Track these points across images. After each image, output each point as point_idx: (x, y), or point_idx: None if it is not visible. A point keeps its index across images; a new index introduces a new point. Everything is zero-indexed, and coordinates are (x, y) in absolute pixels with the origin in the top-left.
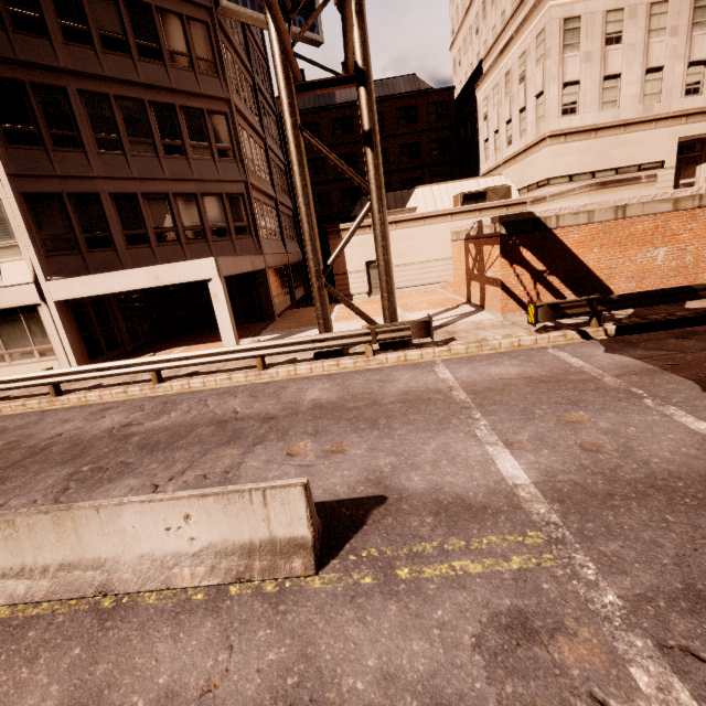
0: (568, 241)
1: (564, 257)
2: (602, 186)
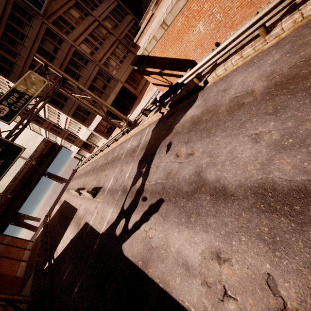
0: (157, 54)
1: (162, 61)
2: (157, 5)
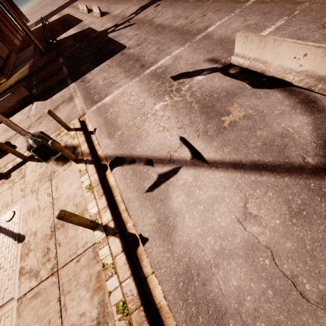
0: None
1: None
2: None
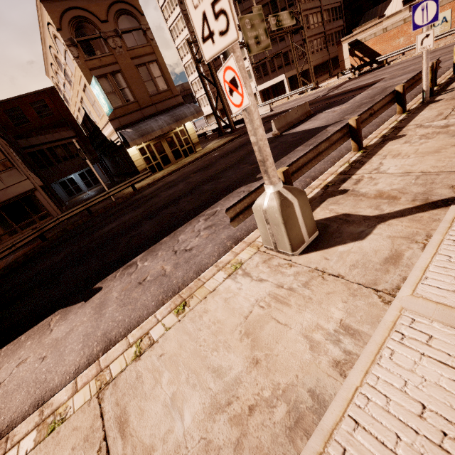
0: (369, 45)
1: (368, 51)
2: (388, 18)
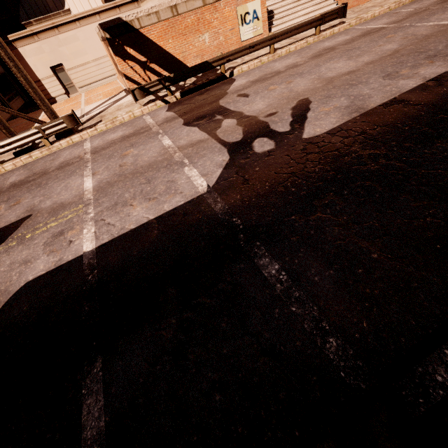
0: (152, 37)
1: (154, 49)
2: None
